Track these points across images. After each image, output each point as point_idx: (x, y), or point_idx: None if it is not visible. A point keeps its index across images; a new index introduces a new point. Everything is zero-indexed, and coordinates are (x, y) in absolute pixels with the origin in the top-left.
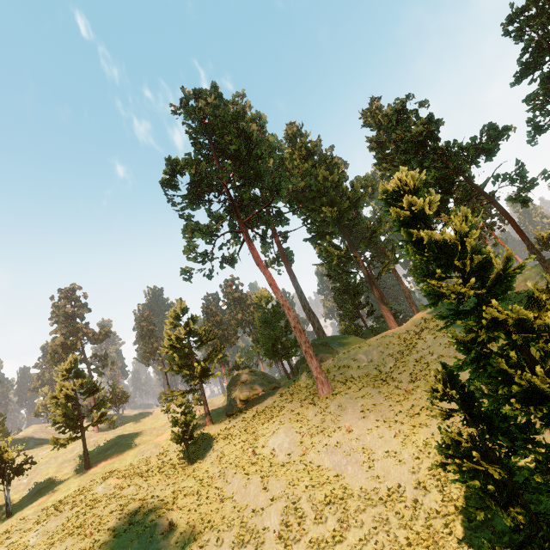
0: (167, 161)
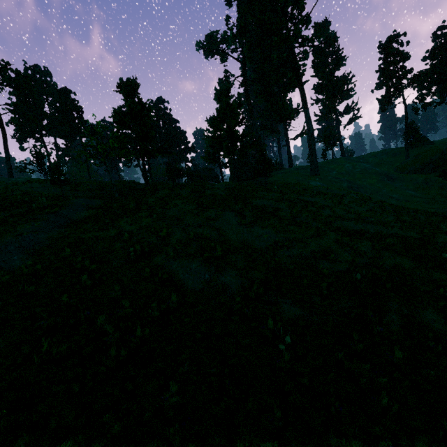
0: None
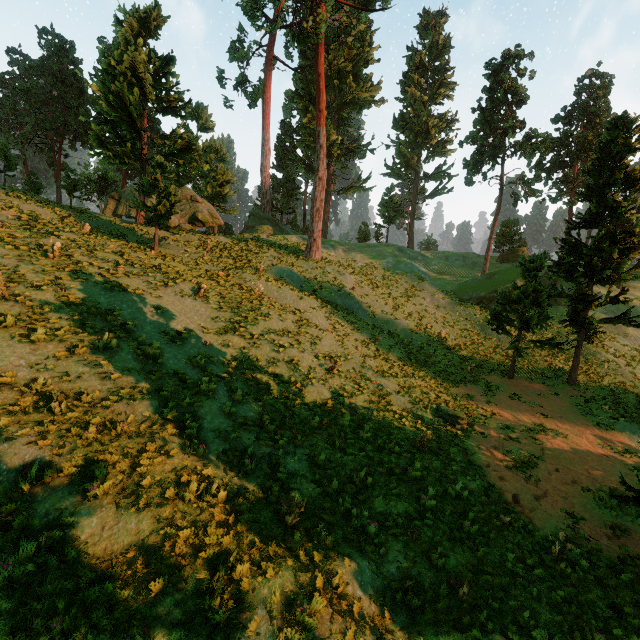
0: None
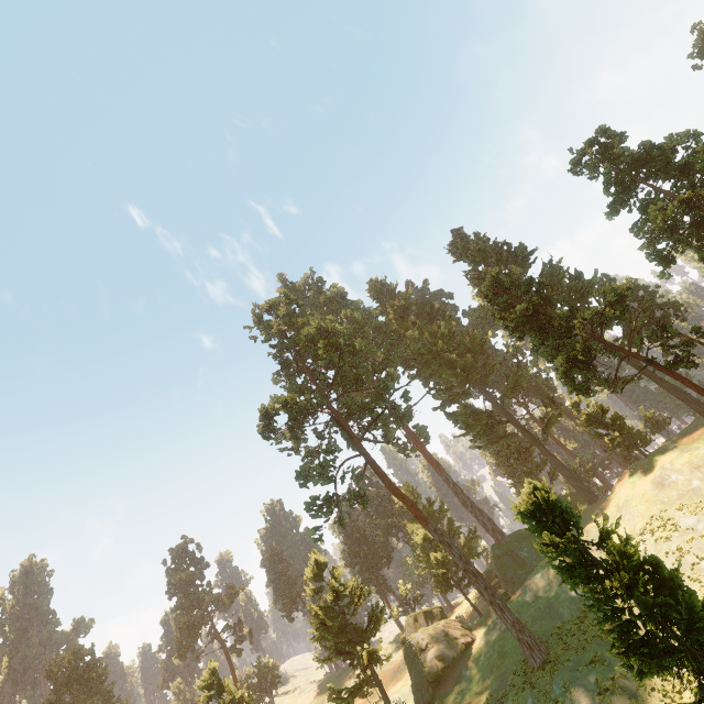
0: (261, 412)
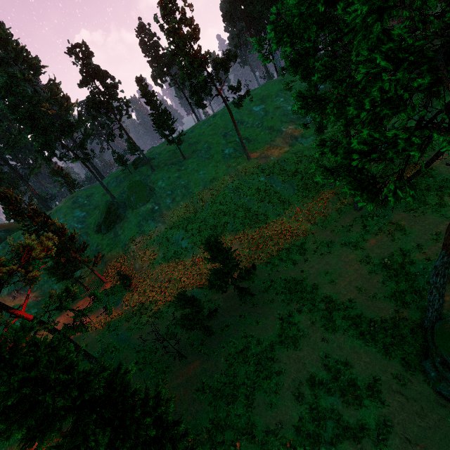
0: None
